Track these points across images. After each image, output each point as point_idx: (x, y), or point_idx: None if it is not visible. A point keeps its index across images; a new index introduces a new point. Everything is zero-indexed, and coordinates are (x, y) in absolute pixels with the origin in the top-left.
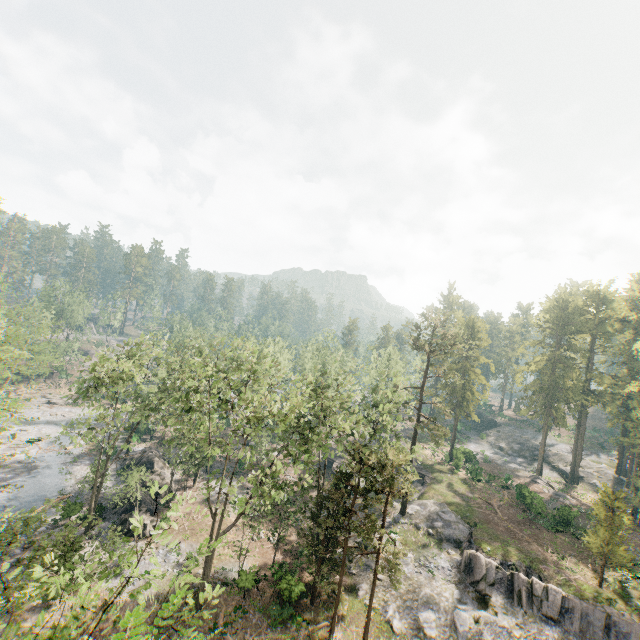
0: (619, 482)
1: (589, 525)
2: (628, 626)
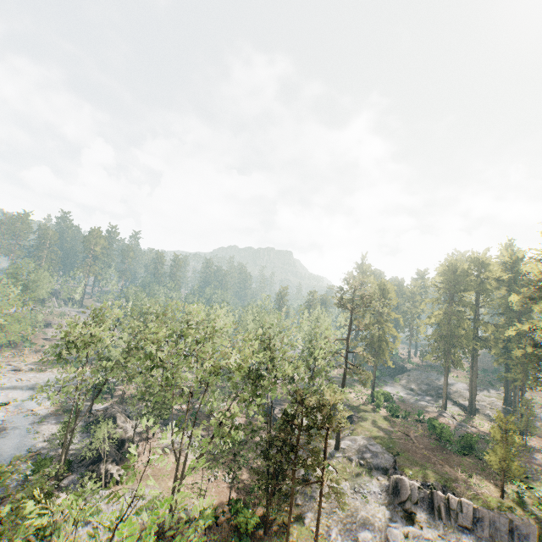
0: (507, 411)
1: (488, 448)
2: (527, 528)
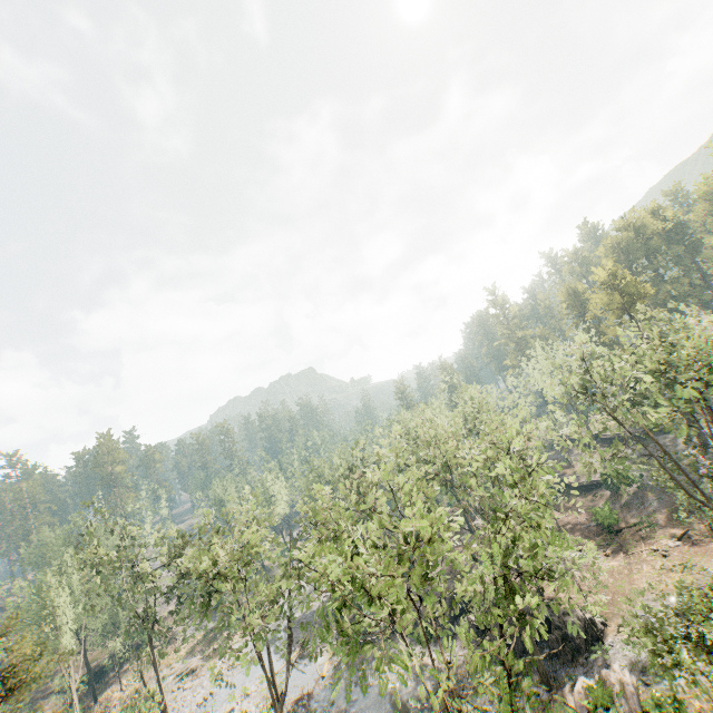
0: None
1: None
2: None
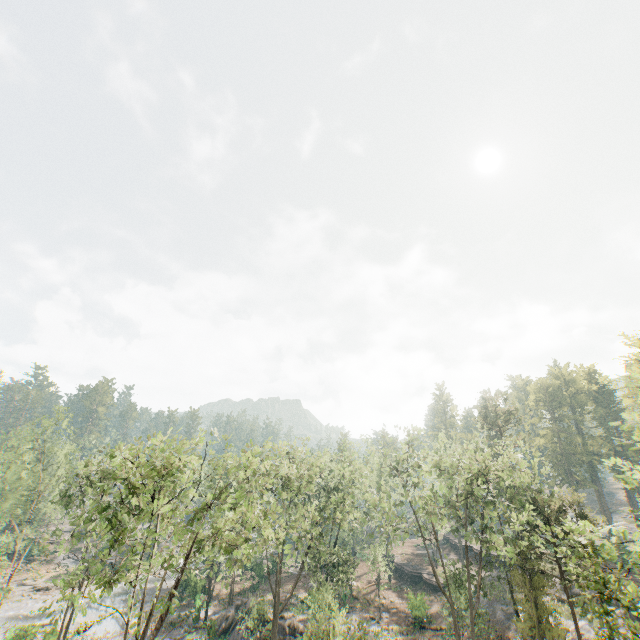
0: None
1: None
2: None
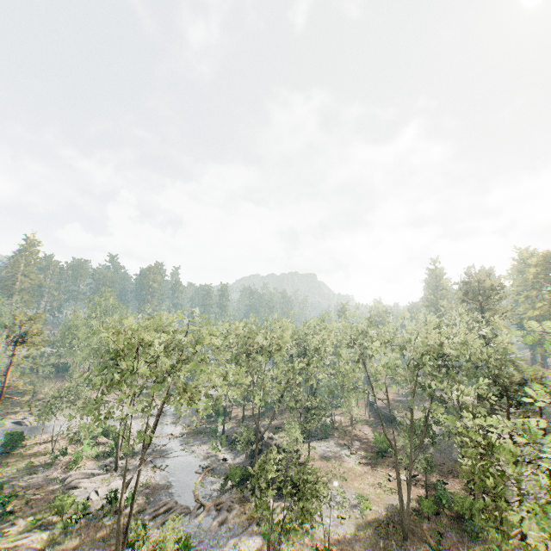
0: None
1: None
2: None
